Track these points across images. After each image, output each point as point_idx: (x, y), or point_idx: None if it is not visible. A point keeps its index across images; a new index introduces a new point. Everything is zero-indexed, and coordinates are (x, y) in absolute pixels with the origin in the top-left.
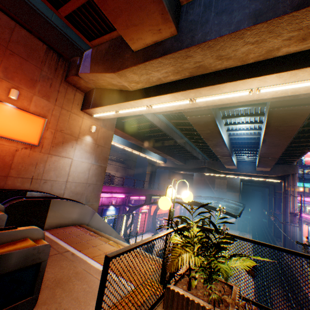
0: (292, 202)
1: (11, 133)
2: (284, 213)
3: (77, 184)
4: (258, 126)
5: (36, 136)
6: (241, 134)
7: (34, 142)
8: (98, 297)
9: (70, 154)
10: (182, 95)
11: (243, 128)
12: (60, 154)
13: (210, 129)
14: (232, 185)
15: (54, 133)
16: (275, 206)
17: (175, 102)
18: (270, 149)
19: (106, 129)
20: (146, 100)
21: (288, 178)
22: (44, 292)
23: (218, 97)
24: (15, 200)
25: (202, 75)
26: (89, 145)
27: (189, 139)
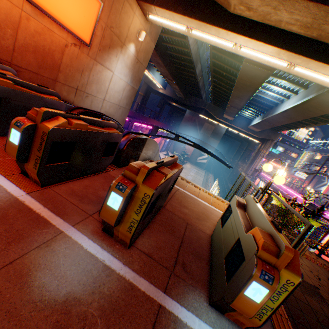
0: (258, 161)
1: (65, 16)
2: (247, 167)
3: (111, 104)
4: (289, 95)
5: (88, 30)
6: (266, 94)
7: (85, 38)
8: (298, 240)
9: (113, 66)
10: (288, 56)
11: (275, 91)
12: (104, 64)
13: (252, 83)
14: (217, 133)
15: (103, 29)
16: (241, 159)
17: (271, 57)
18: (280, 119)
19: (150, 38)
20: (243, 39)
21: (267, 143)
22: (208, 222)
23: (318, 76)
24: (129, 136)
25: (325, 45)
26: (130, 58)
27: (212, 77)
